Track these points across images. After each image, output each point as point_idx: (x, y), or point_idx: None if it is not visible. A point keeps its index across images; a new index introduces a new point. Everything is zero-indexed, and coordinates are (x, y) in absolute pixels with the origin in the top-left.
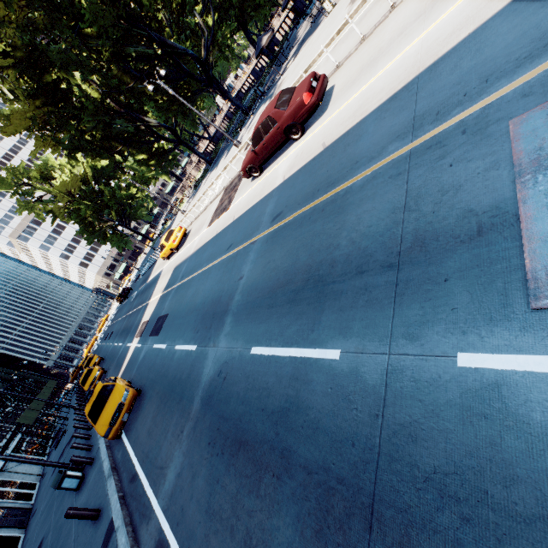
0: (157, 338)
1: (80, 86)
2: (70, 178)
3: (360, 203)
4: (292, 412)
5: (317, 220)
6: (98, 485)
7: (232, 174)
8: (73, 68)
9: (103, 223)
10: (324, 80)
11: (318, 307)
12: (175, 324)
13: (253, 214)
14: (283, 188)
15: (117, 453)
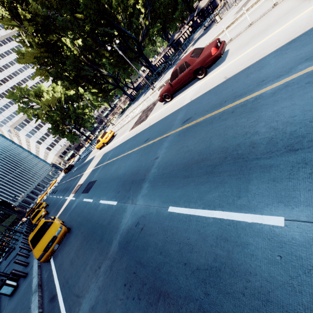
0: (87, 195)
1: (68, 47)
2: (51, 97)
3: (274, 103)
4: (225, 273)
5: (227, 118)
6: (26, 297)
7: (148, 103)
8: (67, 31)
9: (64, 126)
10: (224, 43)
11: (243, 178)
12: (101, 187)
13: (165, 121)
14: (191, 104)
15: (45, 273)
